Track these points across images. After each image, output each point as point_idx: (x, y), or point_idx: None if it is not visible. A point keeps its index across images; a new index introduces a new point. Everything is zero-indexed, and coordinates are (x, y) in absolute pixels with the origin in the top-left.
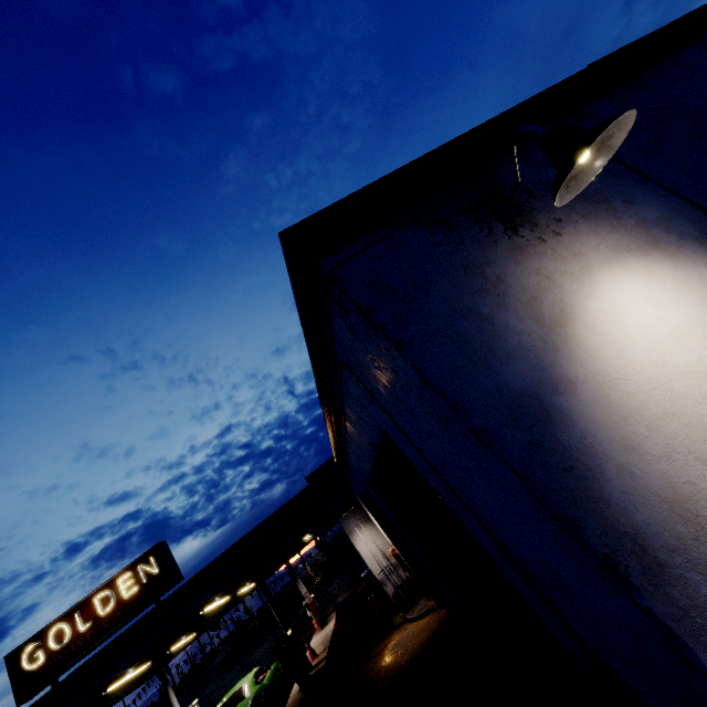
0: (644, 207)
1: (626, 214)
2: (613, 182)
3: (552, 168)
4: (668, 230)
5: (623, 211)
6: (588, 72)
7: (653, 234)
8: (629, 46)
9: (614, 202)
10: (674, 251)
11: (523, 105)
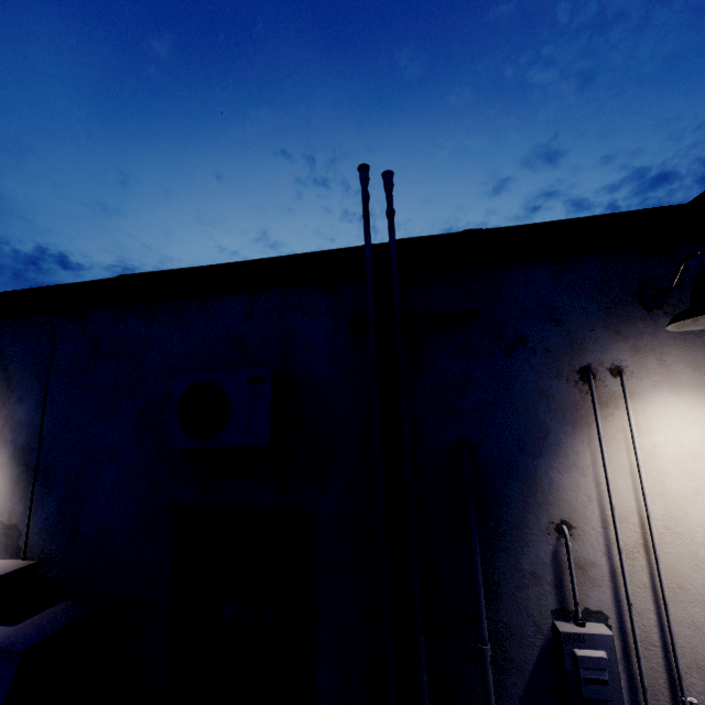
0: (23, 409)
1: (10, 406)
2: (31, 381)
3: (19, 347)
4: (13, 431)
5: (11, 403)
6: (109, 283)
7: (5, 428)
8: (167, 272)
9: (15, 394)
10: (0, 444)
11: (41, 289)
